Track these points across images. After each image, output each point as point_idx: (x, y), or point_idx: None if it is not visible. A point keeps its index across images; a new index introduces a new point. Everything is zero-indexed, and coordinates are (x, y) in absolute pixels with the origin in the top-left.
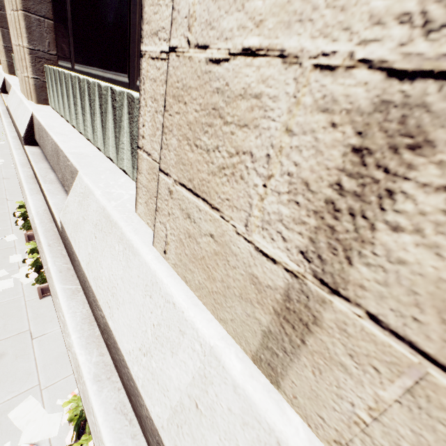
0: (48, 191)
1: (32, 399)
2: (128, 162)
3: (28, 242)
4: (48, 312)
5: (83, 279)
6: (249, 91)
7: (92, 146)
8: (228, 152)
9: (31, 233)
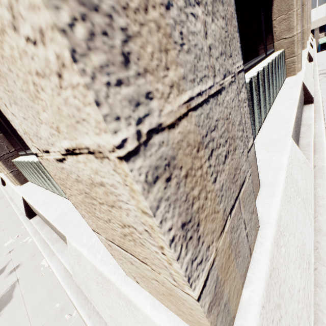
0: None
1: None
2: None
3: None
4: None
5: None
6: None
7: None
8: None
9: None
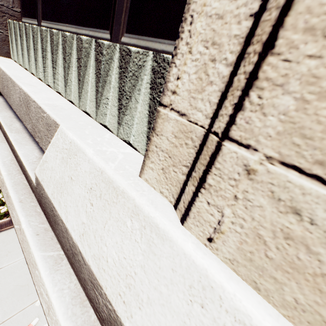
0: (15, 140)
1: None
2: (112, 117)
3: None
4: (3, 246)
5: (70, 248)
6: None
7: (63, 99)
8: None
9: None
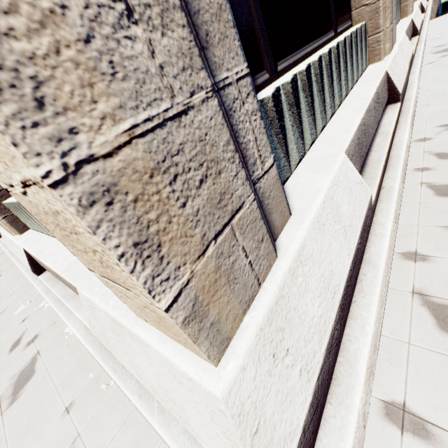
0: None
1: None
2: None
3: None
4: None
5: None
6: None
7: None
8: None
9: None
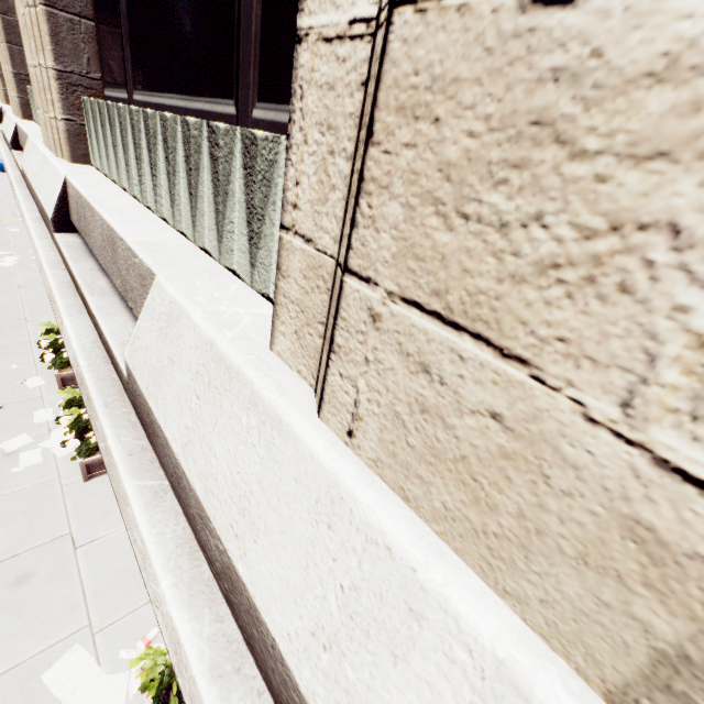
0: (99, 309)
1: (79, 650)
2: (242, 255)
3: (62, 388)
4: (99, 503)
5: (174, 471)
6: (688, 59)
7: (171, 230)
8: (577, 228)
9: (67, 374)
